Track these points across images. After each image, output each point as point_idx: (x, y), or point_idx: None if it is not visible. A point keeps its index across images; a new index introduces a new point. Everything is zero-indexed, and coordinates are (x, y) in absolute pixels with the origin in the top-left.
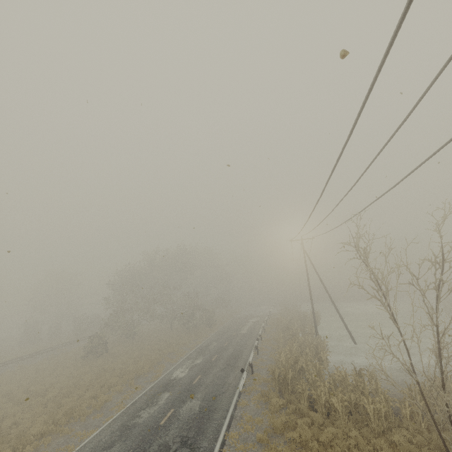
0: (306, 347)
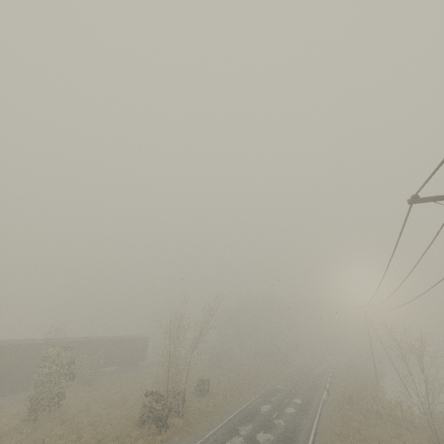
0: (367, 387)
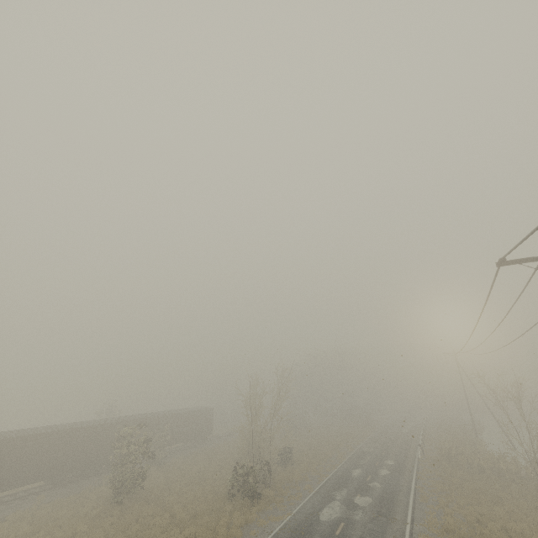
0: (465, 441)
